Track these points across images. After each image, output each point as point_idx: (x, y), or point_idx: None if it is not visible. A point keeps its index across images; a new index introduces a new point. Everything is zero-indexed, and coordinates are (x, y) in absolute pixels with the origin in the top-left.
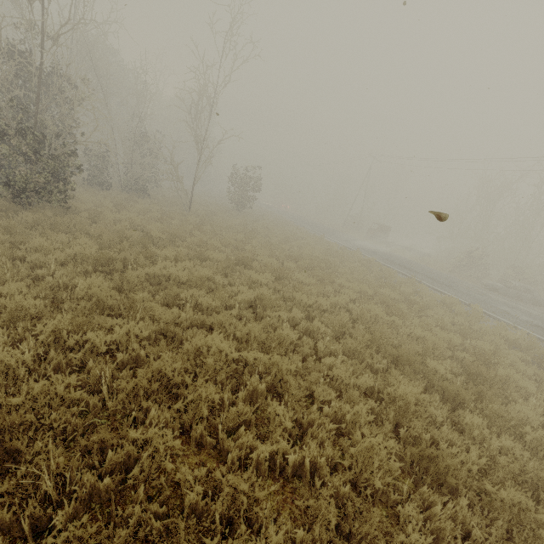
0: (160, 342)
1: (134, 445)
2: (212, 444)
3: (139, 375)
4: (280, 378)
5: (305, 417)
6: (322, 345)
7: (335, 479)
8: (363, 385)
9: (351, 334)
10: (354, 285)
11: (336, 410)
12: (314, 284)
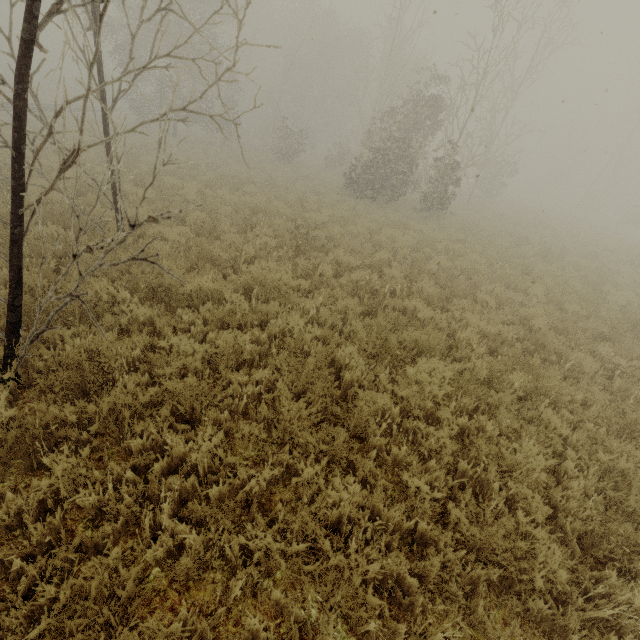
0: None
1: None
2: None
3: None
4: None
5: None
6: None
7: None
8: None
9: None
10: None
11: None
12: None
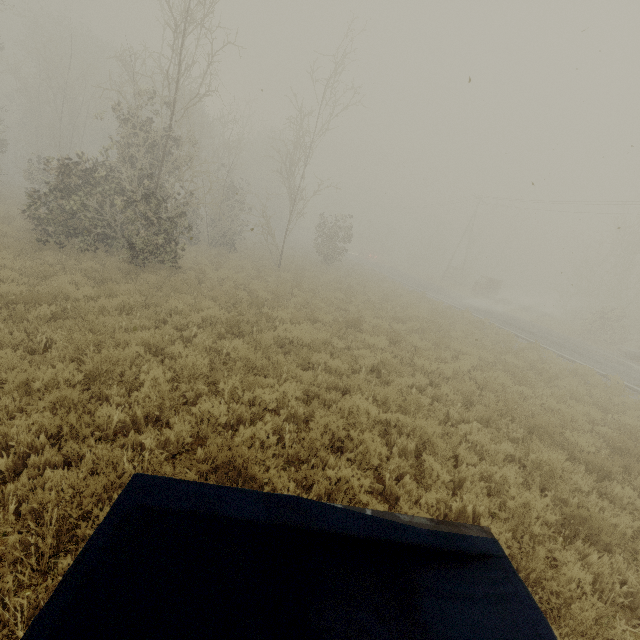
0: (313, 402)
1: (329, 482)
2: (379, 491)
3: (314, 427)
4: (425, 440)
5: (456, 475)
6: (454, 412)
7: (498, 525)
8: (503, 452)
9: (479, 403)
10: (472, 350)
11: (482, 472)
12: (430, 348)
